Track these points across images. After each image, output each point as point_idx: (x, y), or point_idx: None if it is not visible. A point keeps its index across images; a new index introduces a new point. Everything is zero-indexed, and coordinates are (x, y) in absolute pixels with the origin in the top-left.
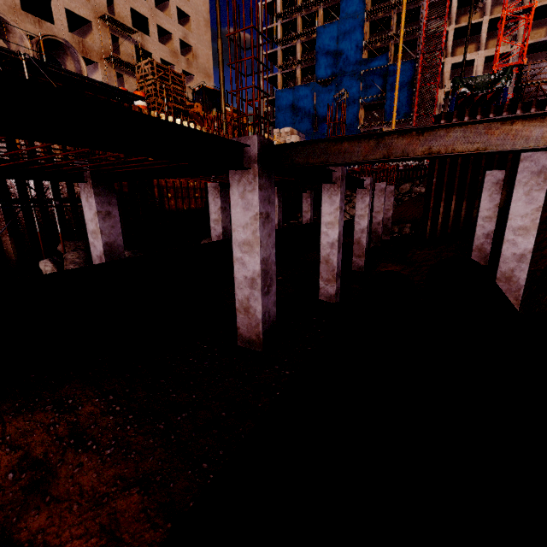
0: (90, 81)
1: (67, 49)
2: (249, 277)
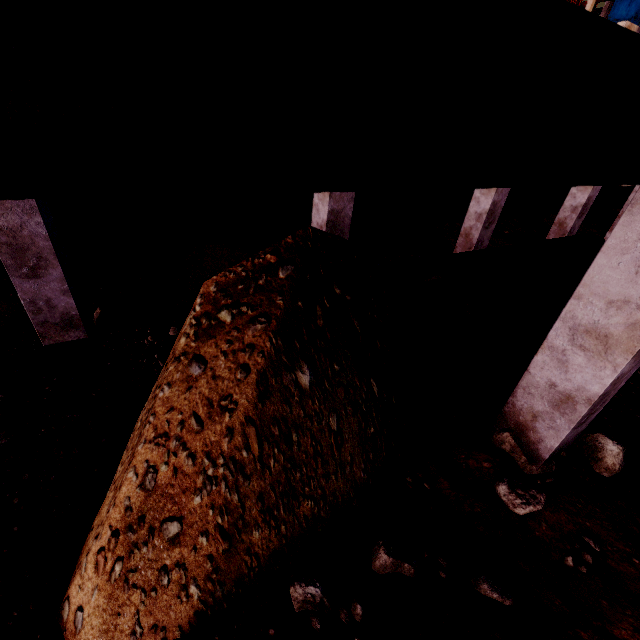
0: None
1: None
2: (479, 213)
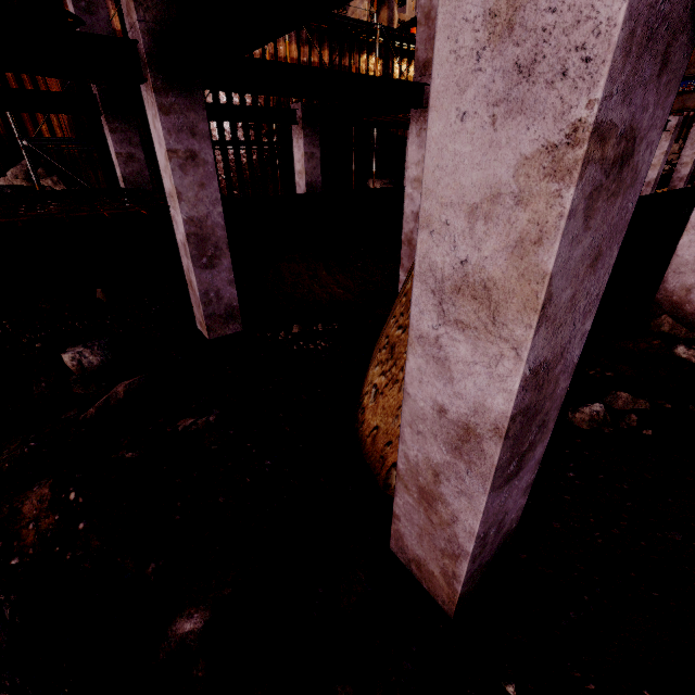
0: (411, 36)
1: (387, 0)
2: None
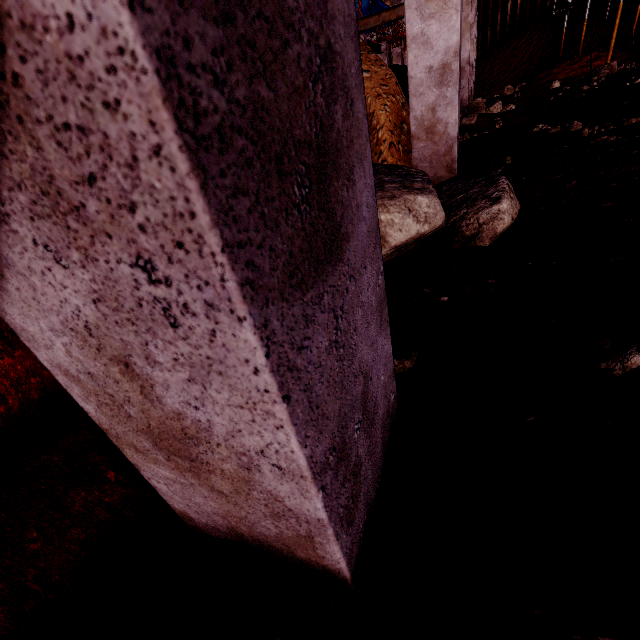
0: None
1: None
2: None
